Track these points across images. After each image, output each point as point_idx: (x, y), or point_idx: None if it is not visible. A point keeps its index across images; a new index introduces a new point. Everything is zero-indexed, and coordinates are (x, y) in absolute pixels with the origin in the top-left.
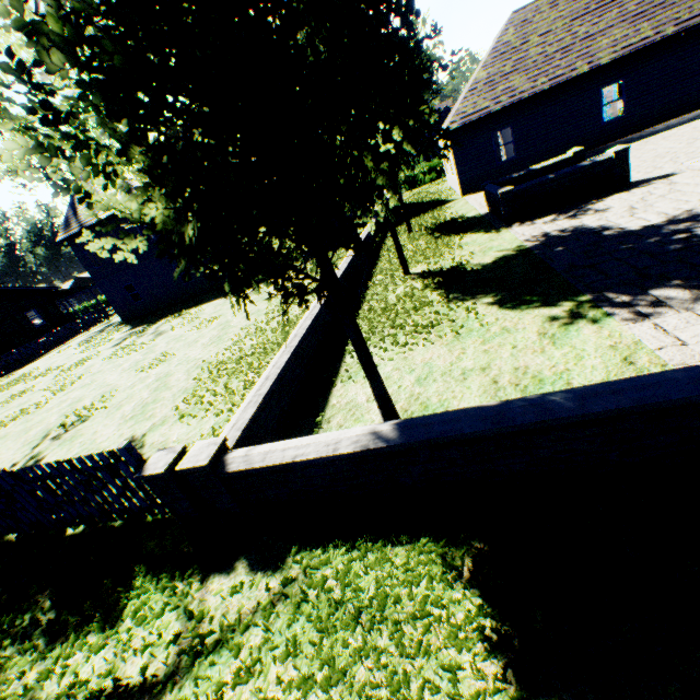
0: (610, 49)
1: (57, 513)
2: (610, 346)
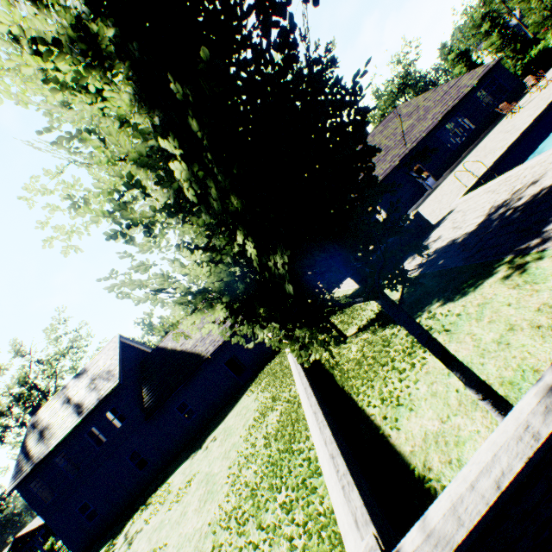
0: None
1: None
2: None
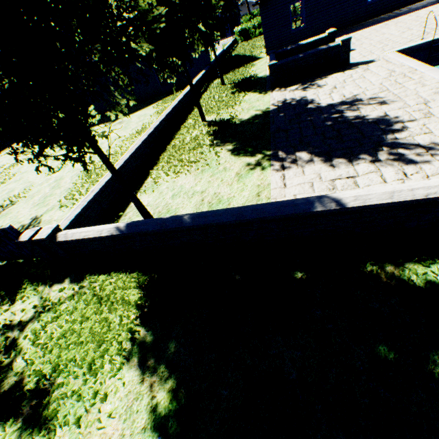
0: None
1: None
2: (258, 185)
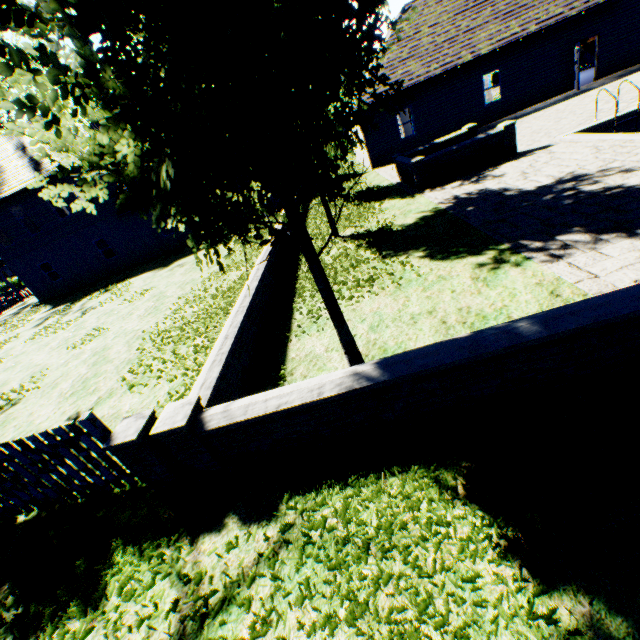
0: (488, 42)
1: (5, 501)
2: (536, 283)
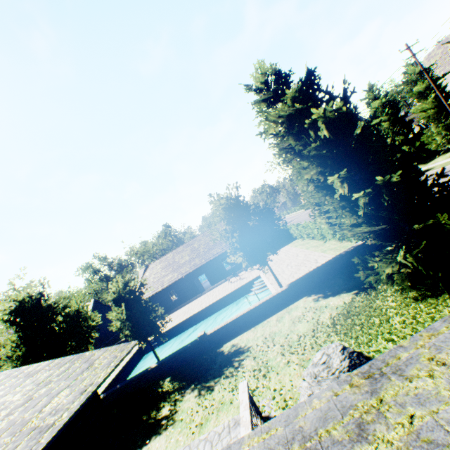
0: (167, 281)
1: None
2: None
